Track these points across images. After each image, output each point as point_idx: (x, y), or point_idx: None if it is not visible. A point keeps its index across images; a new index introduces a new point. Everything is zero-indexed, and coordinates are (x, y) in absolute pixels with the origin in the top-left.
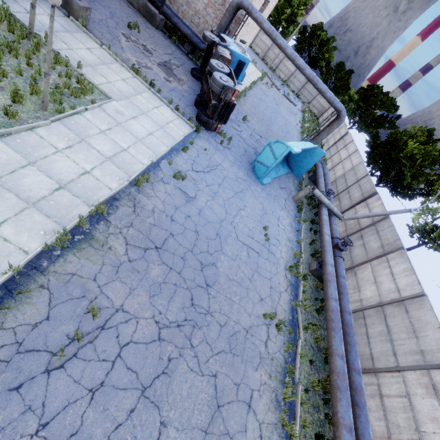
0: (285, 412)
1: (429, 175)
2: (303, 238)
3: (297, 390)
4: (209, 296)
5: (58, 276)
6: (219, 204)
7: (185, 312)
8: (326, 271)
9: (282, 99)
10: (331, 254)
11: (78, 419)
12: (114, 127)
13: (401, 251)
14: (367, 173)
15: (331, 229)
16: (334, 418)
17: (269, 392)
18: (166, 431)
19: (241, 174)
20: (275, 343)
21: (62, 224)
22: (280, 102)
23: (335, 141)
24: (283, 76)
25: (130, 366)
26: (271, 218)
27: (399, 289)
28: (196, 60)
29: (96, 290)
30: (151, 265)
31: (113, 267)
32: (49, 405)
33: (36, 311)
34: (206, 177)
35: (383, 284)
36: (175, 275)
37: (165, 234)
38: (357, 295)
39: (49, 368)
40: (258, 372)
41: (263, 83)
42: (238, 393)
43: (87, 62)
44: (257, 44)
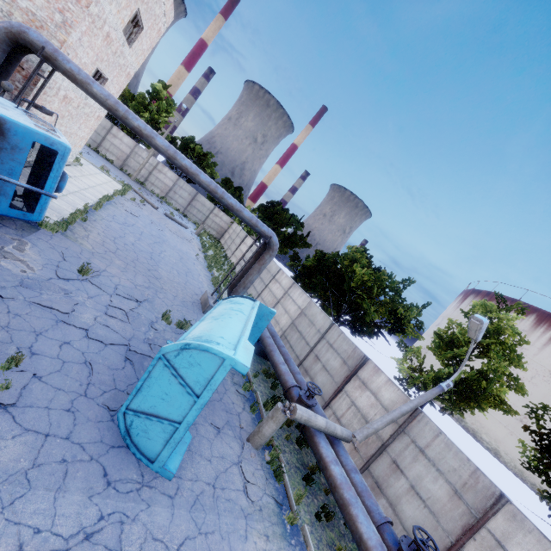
0: None
1: (391, 305)
2: None
3: None
4: None
5: None
6: None
7: None
8: None
9: (164, 220)
10: None
11: None
12: None
13: (510, 511)
14: (331, 321)
15: (356, 494)
16: None
17: None
18: None
19: (73, 511)
20: None
21: None
22: (163, 224)
23: None
24: (159, 191)
25: None
26: None
27: None
28: None
29: None
30: None
31: None
32: None
33: None
34: None
35: None
36: None
37: None
38: None
39: None
40: None
41: (127, 199)
42: None
43: None
44: (107, 149)
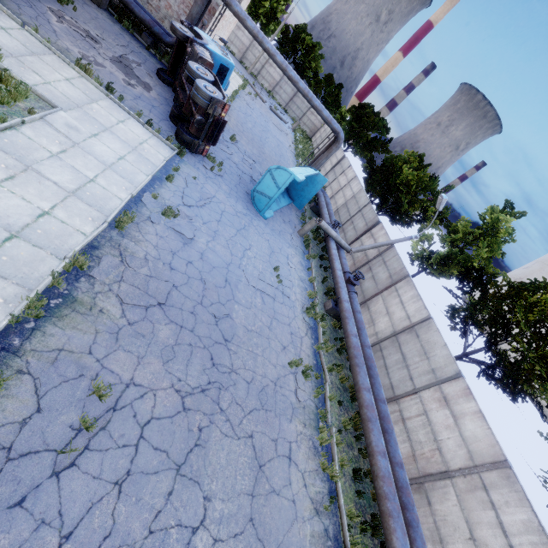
0: (324, 457)
1: (423, 202)
2: (315, 276)
3: (331, 432)
4: (230, 353)
5: (40, 355)
6: (222, 245)
7: (208, 374)
8: (343, 309)
9: (269, 114)
10: (345, 290)
11: (108, 519)
12: (70, 149)
13: (407, 279)
14: (369, 201)
15: (341, 264)
16: (369, 448)
17: (306, 441)
18: (211, 505)
19: (240, 208)
20: (304, 391)
21: (28, 286)
22: (268, 117)
23: (333, 166)
24: (267, 85)
25: (157, 446)
26: (280, 257)
27: (409, 316)
28: (162, 58)
29: (95, 365)
30: (157, 325)
31: (111, 334)
32: (68, 513)
33: (20, 404)
34: (201, 212)
35: (395, 314)
36: (188, 334)
37: (166, 286)
38: (372, 329)
39: (57, 469)
40: (292, 424)
41: (246, 93)
42: (277, 449)
43: (7, 50)
44: (232, 41)
